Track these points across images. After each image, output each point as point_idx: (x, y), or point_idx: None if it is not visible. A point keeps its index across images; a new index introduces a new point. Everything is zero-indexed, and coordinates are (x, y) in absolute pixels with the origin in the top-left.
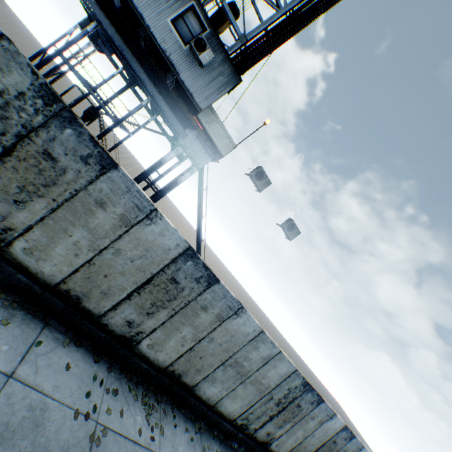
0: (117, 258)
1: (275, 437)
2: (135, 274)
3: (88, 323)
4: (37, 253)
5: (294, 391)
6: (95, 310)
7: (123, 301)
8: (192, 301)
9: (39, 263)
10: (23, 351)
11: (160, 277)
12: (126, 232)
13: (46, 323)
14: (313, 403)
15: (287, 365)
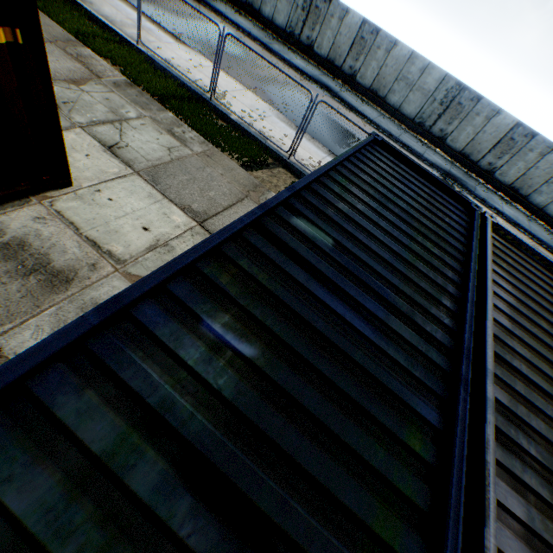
0: None
1: (313, 42)
2: None
3: None
4: None
5: None
6: None
7: None
8: None
9: None
10: None
11: None
12: None
13: None
14: (326, 4)
15: None
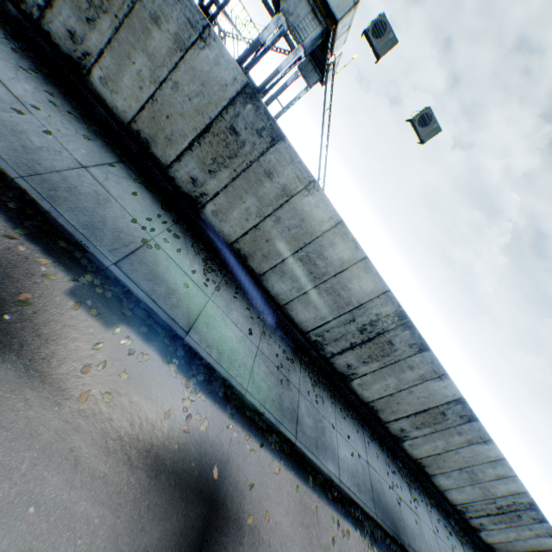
0: (176, 95)
1: (357, 374)
2: (194, 118)
3: (157, 173)
4: (110, 85)
5: (385, 321)
6: (162, 159)
7: (185, 152)
8: (254, 162)
9: (113, 97)
10: (98, 162)
11: (219, 124)
12: (182, 60)
13: (122, 160)
14: (412, 348)
15: (376, 280)
